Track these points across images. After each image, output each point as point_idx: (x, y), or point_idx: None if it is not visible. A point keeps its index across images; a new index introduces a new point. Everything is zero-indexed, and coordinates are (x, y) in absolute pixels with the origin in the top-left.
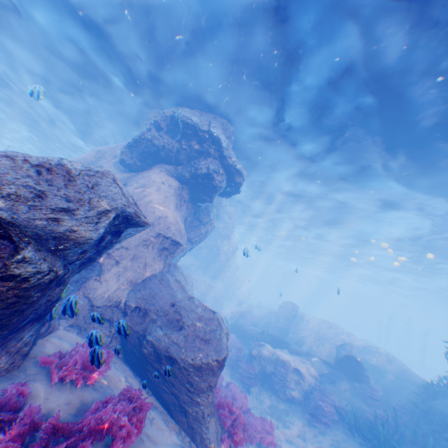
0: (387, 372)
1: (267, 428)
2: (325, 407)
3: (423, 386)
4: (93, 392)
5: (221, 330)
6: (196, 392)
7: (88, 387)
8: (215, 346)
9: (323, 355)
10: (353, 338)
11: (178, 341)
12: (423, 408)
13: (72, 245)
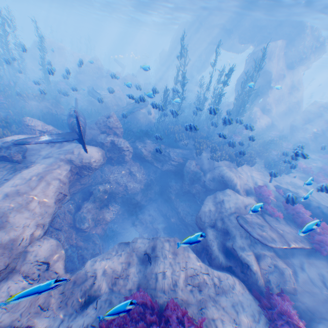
0: None
1: None
2: None
3: None
4: None
5: None
6: None
7: None
8: None
9: None
10: None
11: None
12: None
13: None
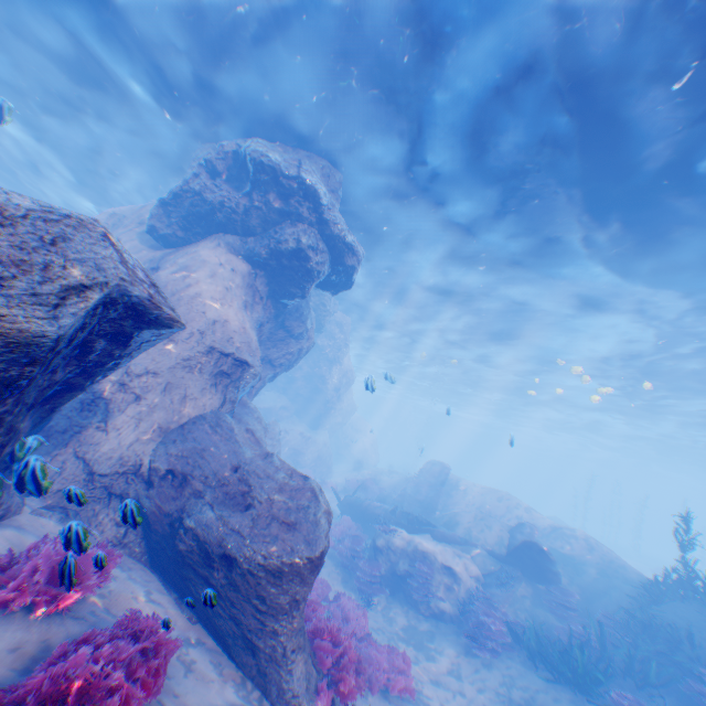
0: (587, 566)
1: (399, 663)
2: (491, 624)
3: (642, 584)
4: (72, 624)
5: (317, 507)
6: (272, 613)
7: (63, 616)
8: (307, 533)
9: (489, 543)
10: (536, 515)
11: (240, 529)
12: (643, 618)
13: (1, 346)
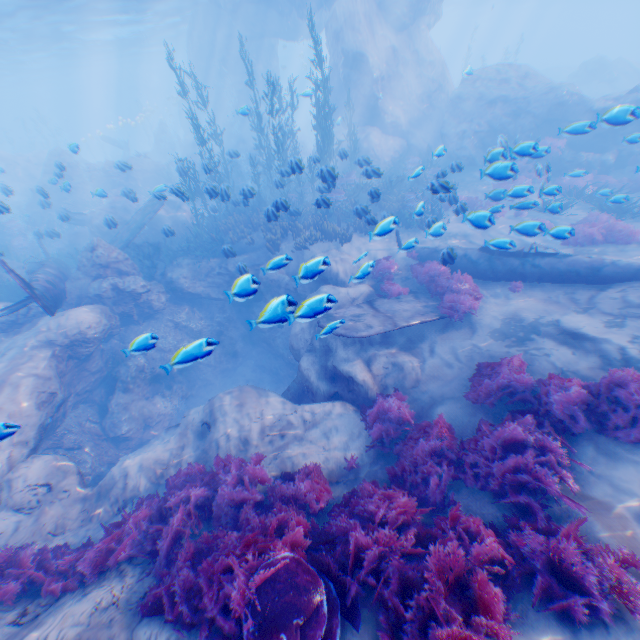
0: None
1: None
2: None
3: None
4: None
5: None
6: None
7: None
8: None
9: None
10: None
11: None
12: None
13: None
